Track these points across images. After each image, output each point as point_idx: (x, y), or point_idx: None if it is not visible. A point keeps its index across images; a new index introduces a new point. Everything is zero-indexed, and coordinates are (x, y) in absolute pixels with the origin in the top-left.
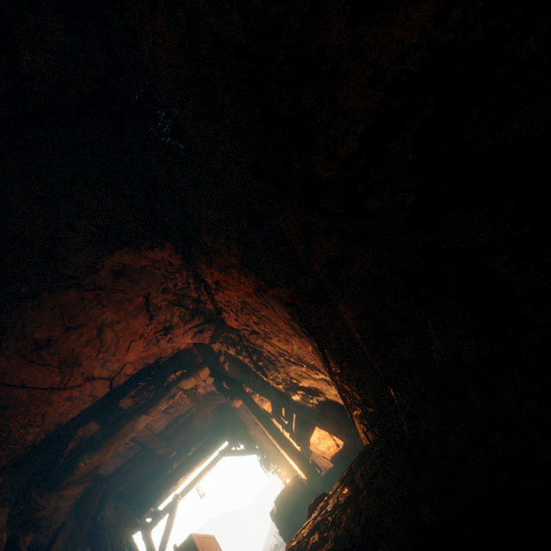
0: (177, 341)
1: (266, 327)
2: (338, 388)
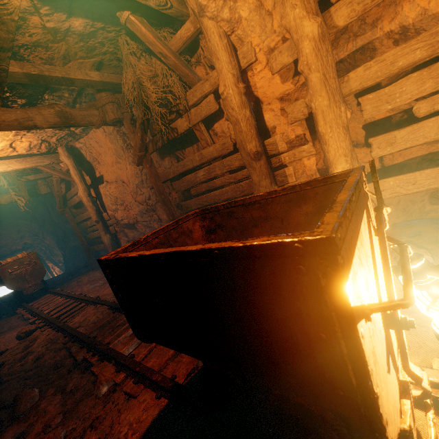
0: (24, 241)
1: (58, 249)
2: (65, 266)
